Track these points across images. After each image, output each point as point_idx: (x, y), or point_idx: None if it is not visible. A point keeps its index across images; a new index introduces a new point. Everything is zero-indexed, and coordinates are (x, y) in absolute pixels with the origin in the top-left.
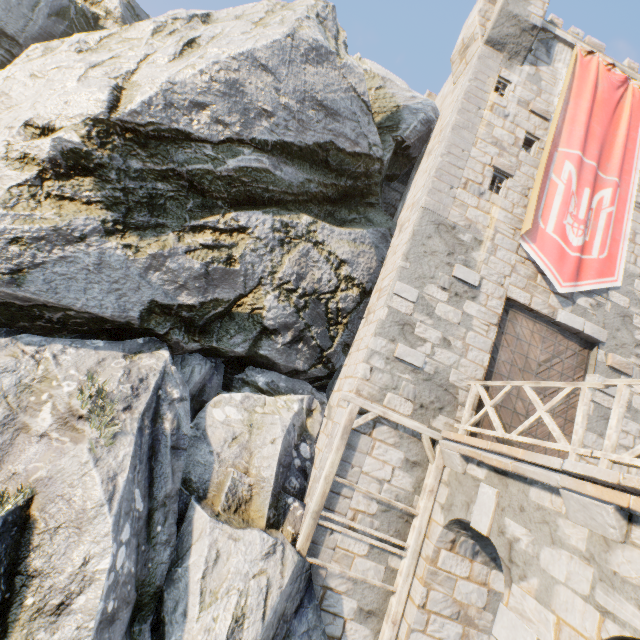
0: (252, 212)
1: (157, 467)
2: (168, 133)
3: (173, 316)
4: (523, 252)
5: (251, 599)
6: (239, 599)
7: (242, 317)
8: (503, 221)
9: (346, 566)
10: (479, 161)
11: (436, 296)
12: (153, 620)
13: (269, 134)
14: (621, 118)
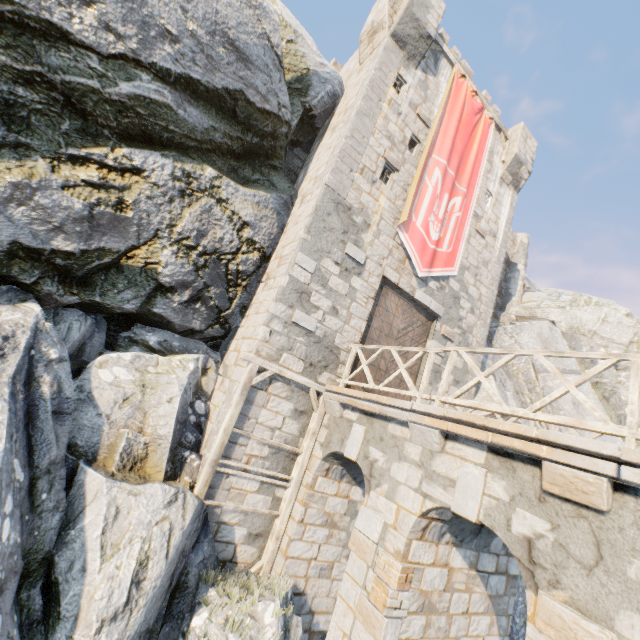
0: (149, 152)
1: (36, 434)
2: (35, 22)
3: (43, 263)
4: (399, 239)
5: (155, 543)
6: (143, 545)
7: (133, 271)
8: (387, 210)
9: (239, 502)
10: (375, 151)
11: (330, 269)
12: (41, 584)
13: (173, 63)
14: (475, 140)
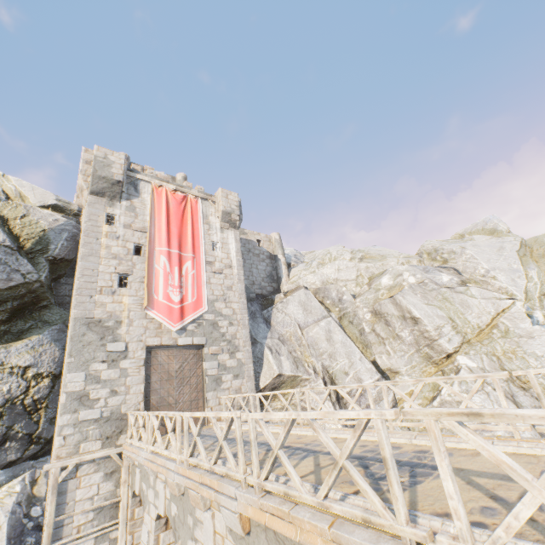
0: None
1: None
2: None
3: None
4: (150, 316)
5: None
6: None
7: None
8: (133, 303)
9: None
10: (107, 272)
11: (100, 368)
12: None
13: None
14: (188, 218)
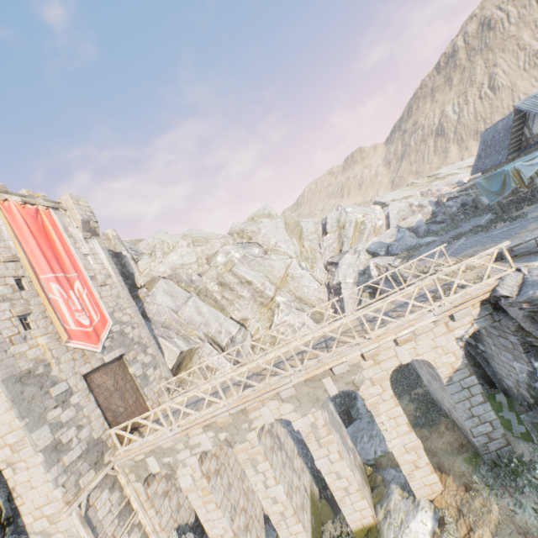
0: None
1: None
2: None
3: None
4: (71, 347)
5: None
6: None
7: None
8: (50, 341)
9: None
10: (5, 319)
11: (57, 414)
12: None
13: None
14: (52, 234)
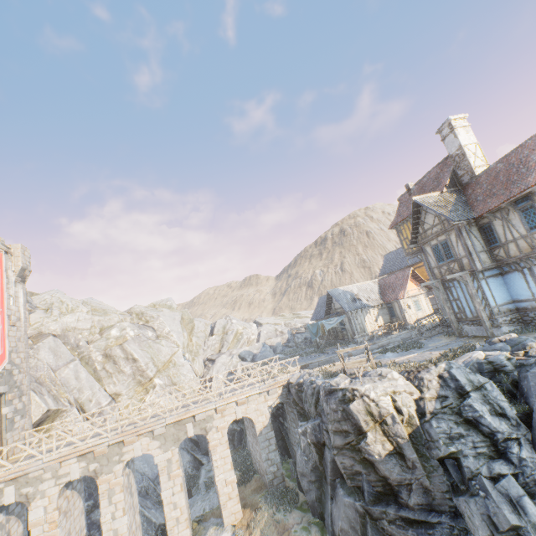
0: None
1: None
2: None
3: None
4: None
5: None
6: None
7: None
8: None
9: None
10: None
11: None
12: None
13: None
14: None
